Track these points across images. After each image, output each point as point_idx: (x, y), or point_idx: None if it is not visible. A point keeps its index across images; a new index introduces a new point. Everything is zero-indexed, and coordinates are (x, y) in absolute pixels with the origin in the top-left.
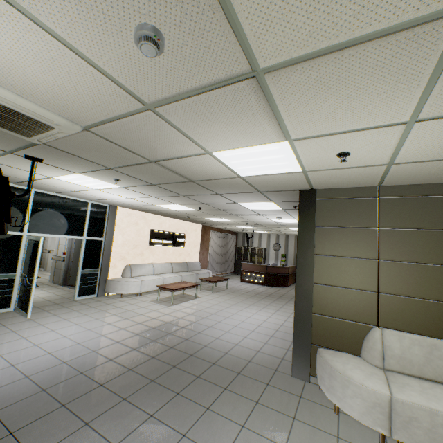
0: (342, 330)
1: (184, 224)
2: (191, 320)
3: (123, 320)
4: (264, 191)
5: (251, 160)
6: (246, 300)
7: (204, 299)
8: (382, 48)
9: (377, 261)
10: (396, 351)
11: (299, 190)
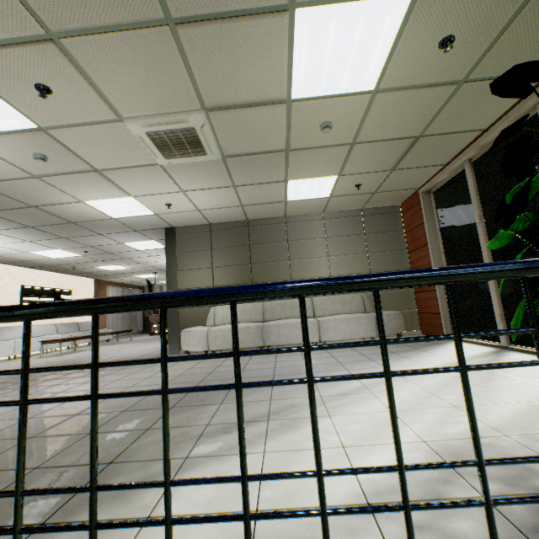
0: (197, 314)
1: (69, 279)
2: (85, 357)
3: (0, 369)
4: (139, 230)
5: (116, 207)
6: (150, 342)
7: (102, 348)
8: (144, 169)
9: (212, 268)
10: (220, 314)
11: (165, 228)
